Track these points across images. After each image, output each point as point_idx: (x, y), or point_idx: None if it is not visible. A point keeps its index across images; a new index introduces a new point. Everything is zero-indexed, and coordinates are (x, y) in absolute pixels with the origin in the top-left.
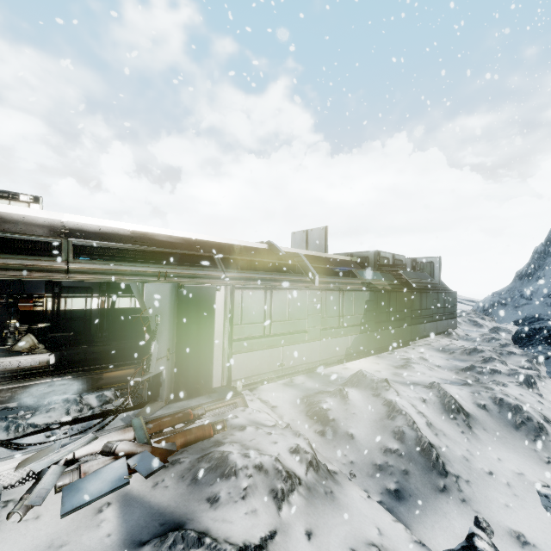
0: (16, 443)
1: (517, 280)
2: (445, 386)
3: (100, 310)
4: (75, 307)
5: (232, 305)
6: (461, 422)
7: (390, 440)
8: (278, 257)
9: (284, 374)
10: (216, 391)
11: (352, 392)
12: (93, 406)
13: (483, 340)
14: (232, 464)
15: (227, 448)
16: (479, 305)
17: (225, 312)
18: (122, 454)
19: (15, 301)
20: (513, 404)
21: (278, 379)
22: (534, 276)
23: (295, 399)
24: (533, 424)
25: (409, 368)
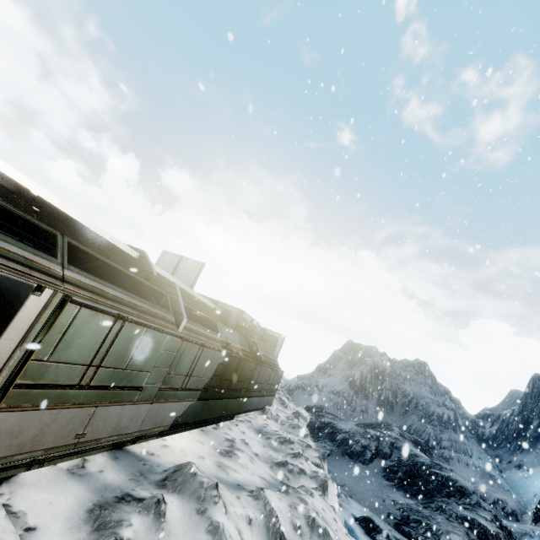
0: None
1: (317, 371)
2: (269, 495)
3: None
4: None
5: (50, 325)
6: None
7: None
8: (146, 275)
9: (76, 452)
10: None
11: (172, 503)
12: None
13: (290, 425)
14: None
15: None
16: (287, 383)
17: (29, 332)
18: None
19: None
20: (323, 527)
21: (62, 459)
22: (328, 372)
23: (79, 509)
24: None
25: (234, 457)
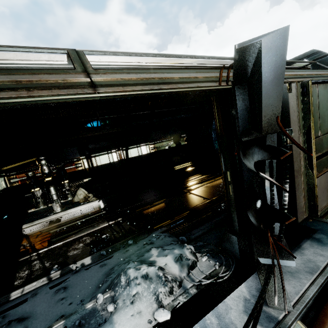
0: None
1: None
2: None
3: (119, 161)
4: (103, 163)
5: (307, 110)
6: None
7: None
8: None
9: None
10: (311, 228)
11: None
12: (179, 278)
13: None
14: None
15: None
16: None
17: (298, 122)
18: None
19: (62, 166)
20: None
21: None
22: None
23: None
24: None
25: None
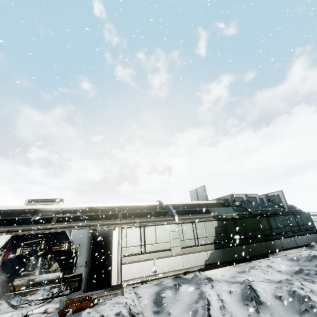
0: (15, 305)
1: None
2: (256, 283)
3: None
4: None
5: (122, 237)
6: (251, 307)
7: (188, 316)
8: (162, 208)
9: (157, 278)
10: (112, 286)
11: (184, 286)
12: (54, 293)
13: None
14: (80, 316)
15: (86, 310)
16: None
17: (118, 241)
18: (49, 313)
19: (51, 245)
20: (302, 295)
21: (153, 281)
22: None
23: (154, 292)
24: (315, 311)
25: (246, 272)
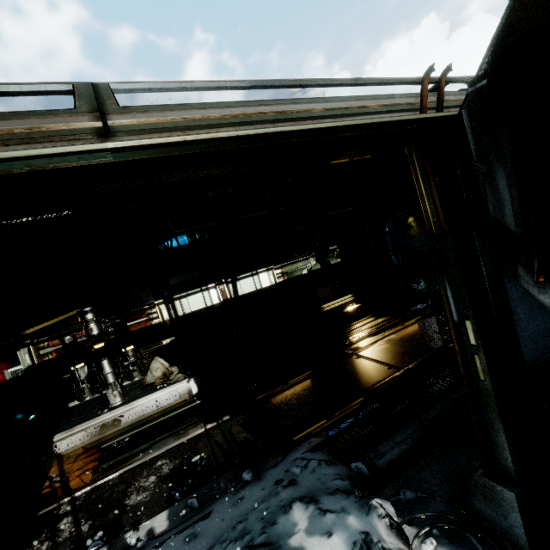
0: None
1: None
2: None
3: (223, 303)
4: (194, 308)
5: None
6: None
7: None
8: None
9: None
10: None
11: None
12: None
13: None
14: None
15: None
16: None
17: None
18: None
19: (121, 321)
20: None
21: None
22: None
23: None
24: None
25: None
